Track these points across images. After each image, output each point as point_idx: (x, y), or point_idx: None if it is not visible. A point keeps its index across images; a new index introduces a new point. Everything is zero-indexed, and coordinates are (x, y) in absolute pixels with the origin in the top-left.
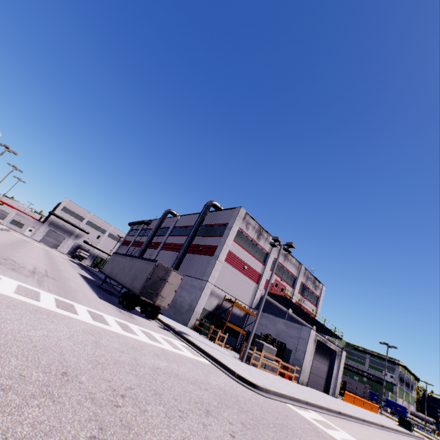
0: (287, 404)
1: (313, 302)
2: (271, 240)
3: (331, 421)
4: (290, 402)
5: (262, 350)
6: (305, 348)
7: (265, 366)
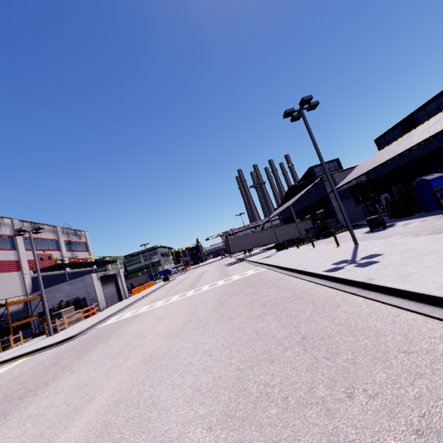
0: (97, 327)
1: (84, 249)
2: (7, 222)
3: (124, 313)
4: (98, 325)
5: (63, 316)
6: (94, 289)
7: (71, 323)
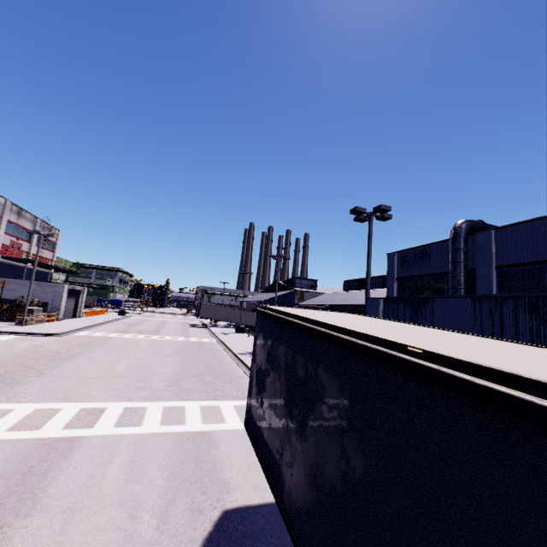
0: (73, 334)
1: (51, 249)
2: (2, 201)
3: (92, 331)
4: (73, 333)
5: (35, 314)
6: (62, 299)
7: (37, 321)
